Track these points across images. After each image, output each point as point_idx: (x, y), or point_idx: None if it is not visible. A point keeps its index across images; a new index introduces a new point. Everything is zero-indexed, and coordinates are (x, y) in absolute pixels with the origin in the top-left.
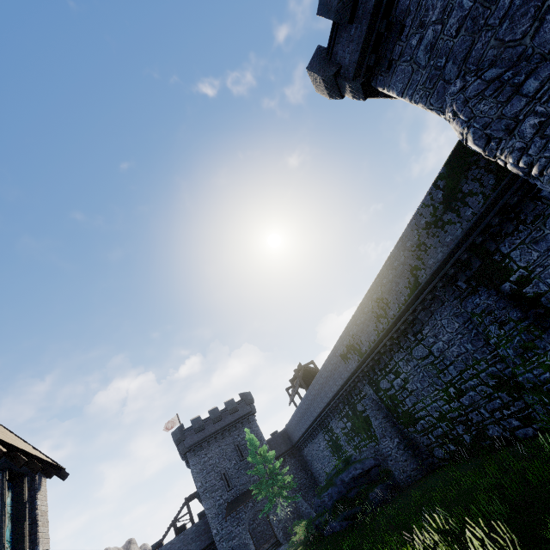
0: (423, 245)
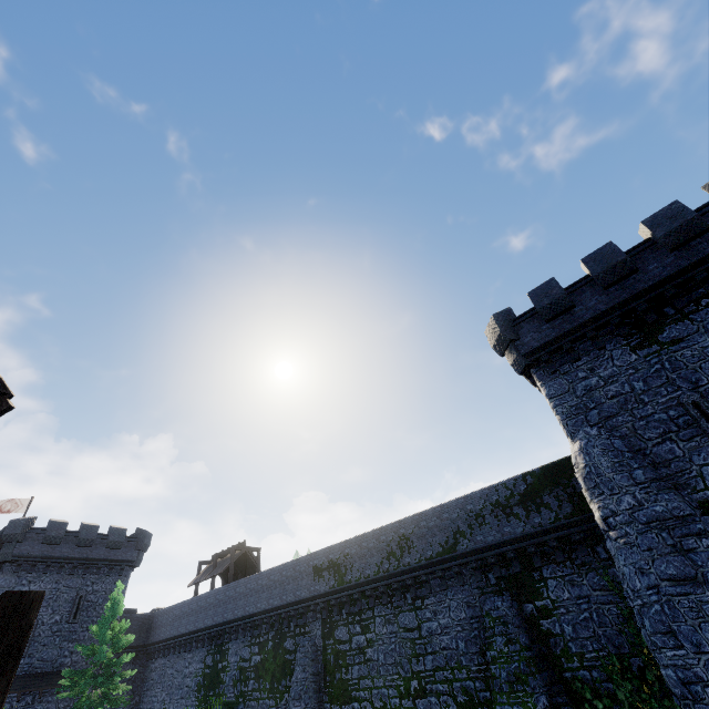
0: (482, 517)
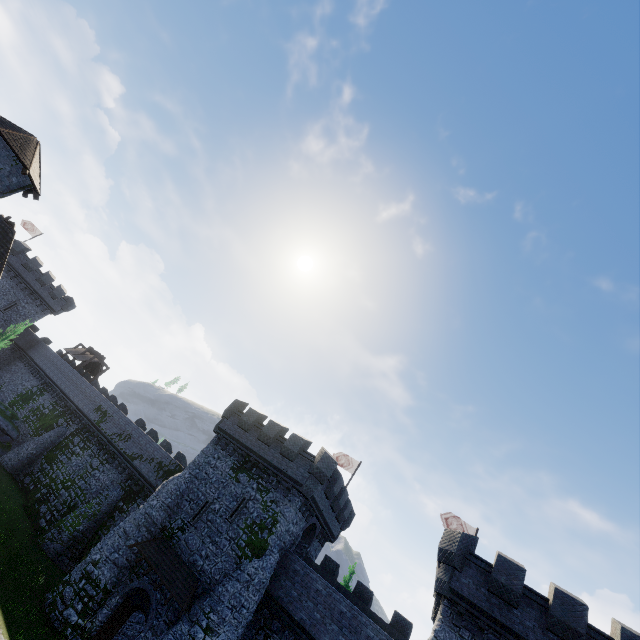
0: (153, 461)
